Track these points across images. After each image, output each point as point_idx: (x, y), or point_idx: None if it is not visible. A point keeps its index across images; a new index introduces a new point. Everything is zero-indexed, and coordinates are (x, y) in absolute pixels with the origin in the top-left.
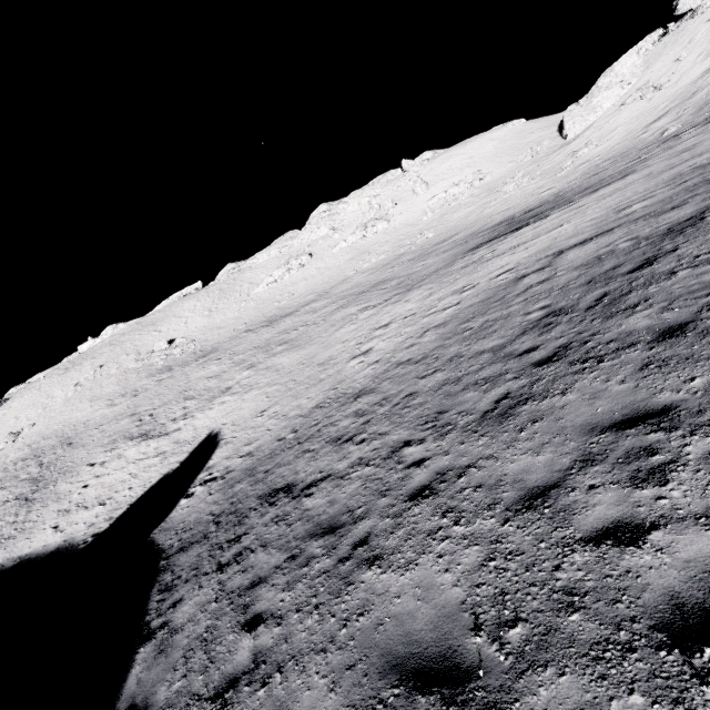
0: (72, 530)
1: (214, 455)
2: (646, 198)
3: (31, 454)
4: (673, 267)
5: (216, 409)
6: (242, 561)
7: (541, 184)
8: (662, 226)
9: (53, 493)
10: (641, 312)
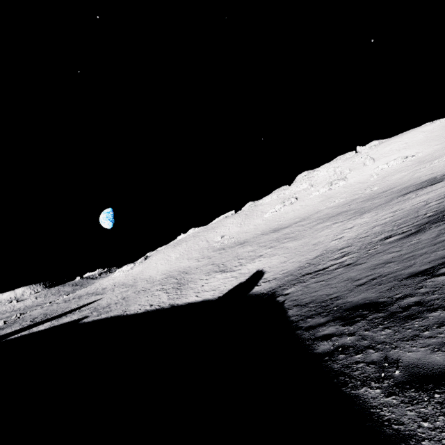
0: (205, 297)
1: (264, 275)
2: None
3: (168, 276)
4: None
5: (257, 263)
6: (306, 282)
7: None
8: None
9: (189, 287)
10: None
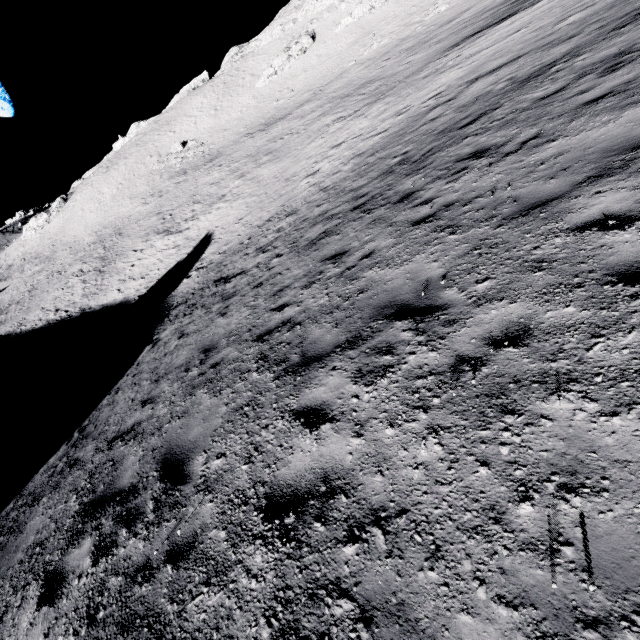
0: (128, 293)
1: (206, 251)
2: (590, 4)
3: (98, 239)
4: (473, 131)
5: (213, 214)
6: (192, 314)
7: None
8: (535, 67)
9: (115, 268)
10: (418, 175)
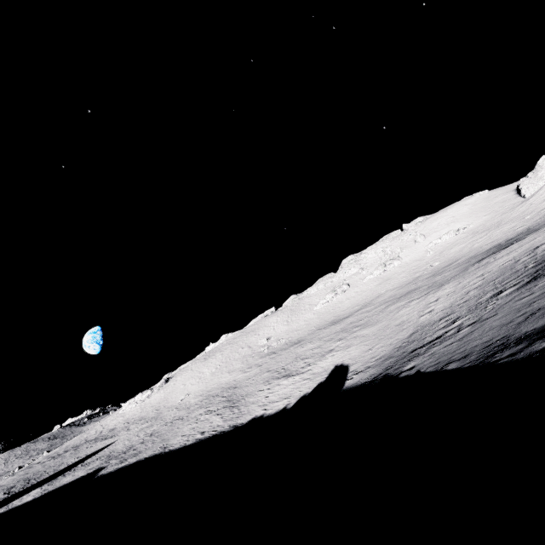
0: (278, 407)
1: (350, 368)
2: None
3: (208, 396)
4: None
5: (330, 358)
6: (426, 353)
7: (514, 225)
8: None
9: (247, 402)
10: None
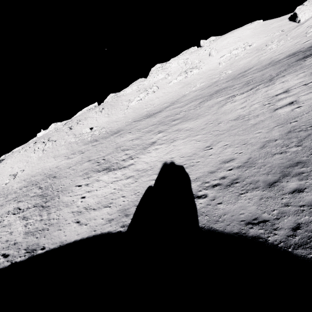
0: (95, 224)
1: (190, 172)
2: None
3: (29, 184)
4: None
5: (154, 152)
6: None
7: (297, 41)
8: None
9: (60, 202)
10: None
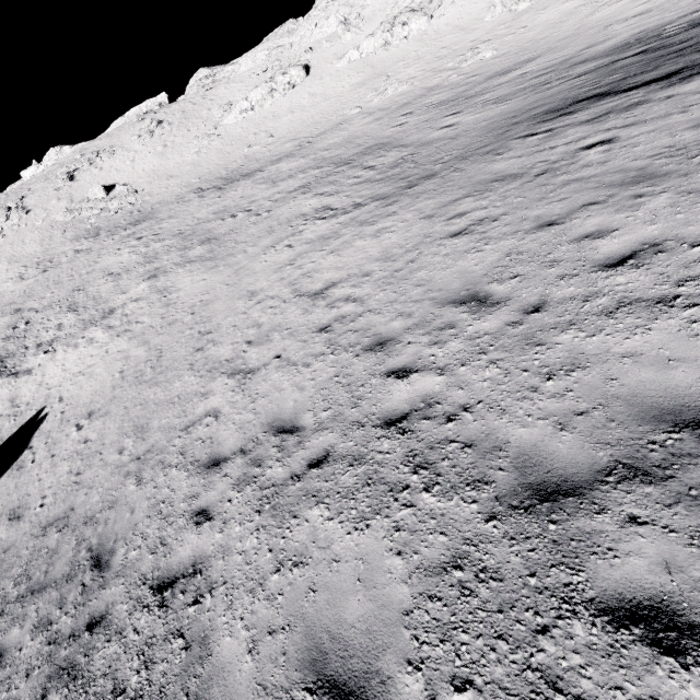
0: None
1: None
2: None
3: None
4: None
5: (78, 353)
6: None
7: None
8: None
9: None
10: None
